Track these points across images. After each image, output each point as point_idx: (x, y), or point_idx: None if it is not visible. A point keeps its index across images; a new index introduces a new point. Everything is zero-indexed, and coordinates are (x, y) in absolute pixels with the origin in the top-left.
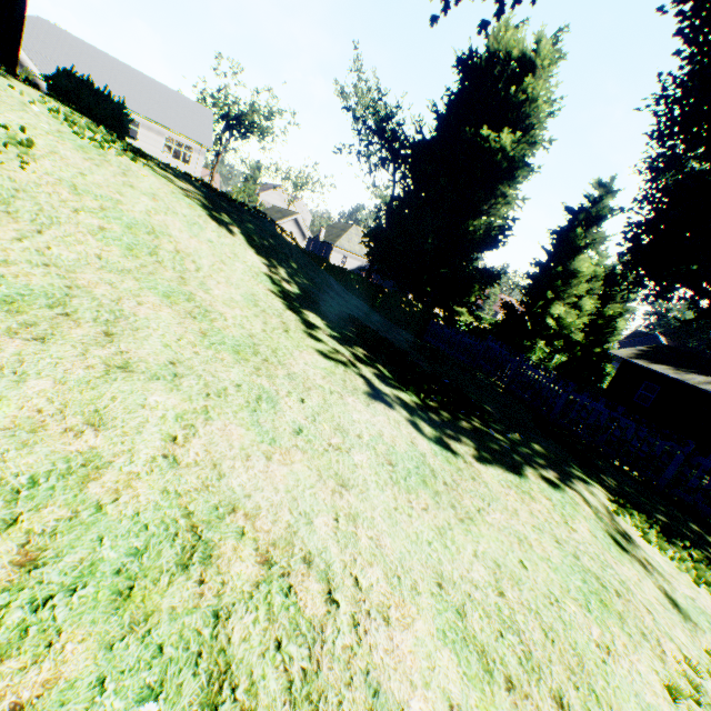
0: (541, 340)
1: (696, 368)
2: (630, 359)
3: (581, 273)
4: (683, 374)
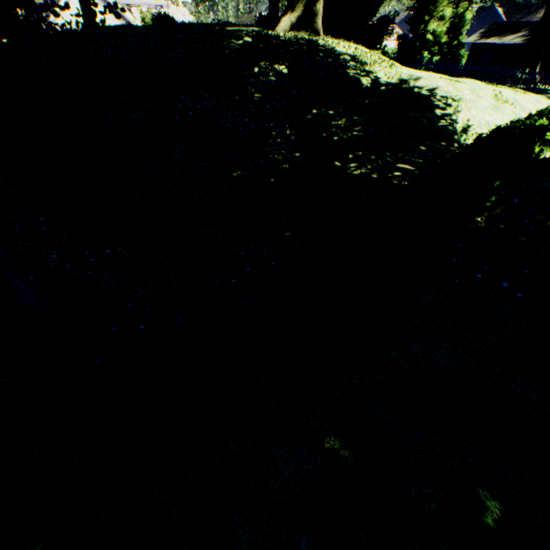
0: (424, 52)
1: (509, 32)
2: (475, 42)
3: None
4: (502, 40)
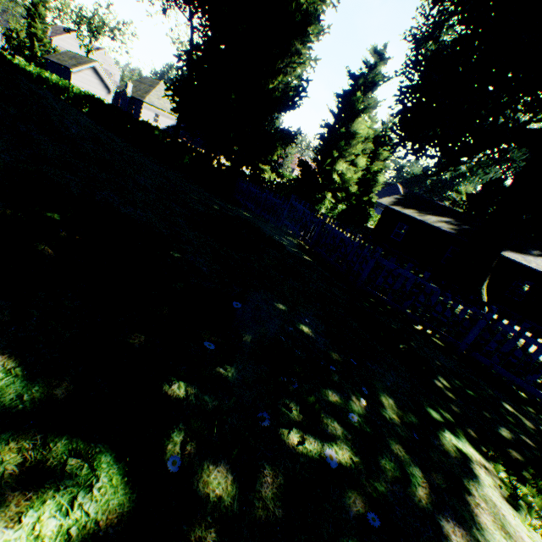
0: (329, 193)
1: (430, 210)
2: (391, 206)
3: (359, 135)
4: (424, 216)
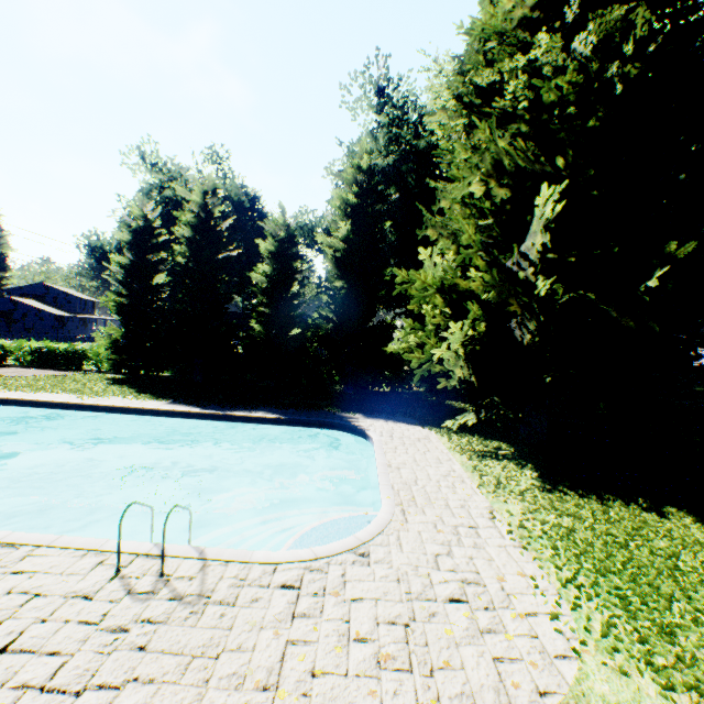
0: None
1: None
2: None
3: None
4: None
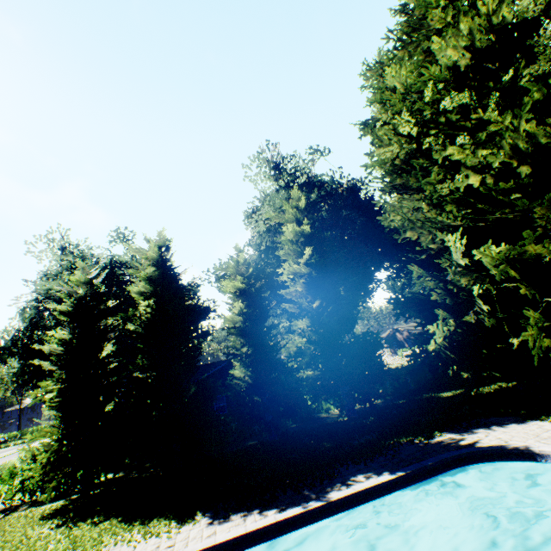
0: None
1: None
2: None
3: None
4: None
